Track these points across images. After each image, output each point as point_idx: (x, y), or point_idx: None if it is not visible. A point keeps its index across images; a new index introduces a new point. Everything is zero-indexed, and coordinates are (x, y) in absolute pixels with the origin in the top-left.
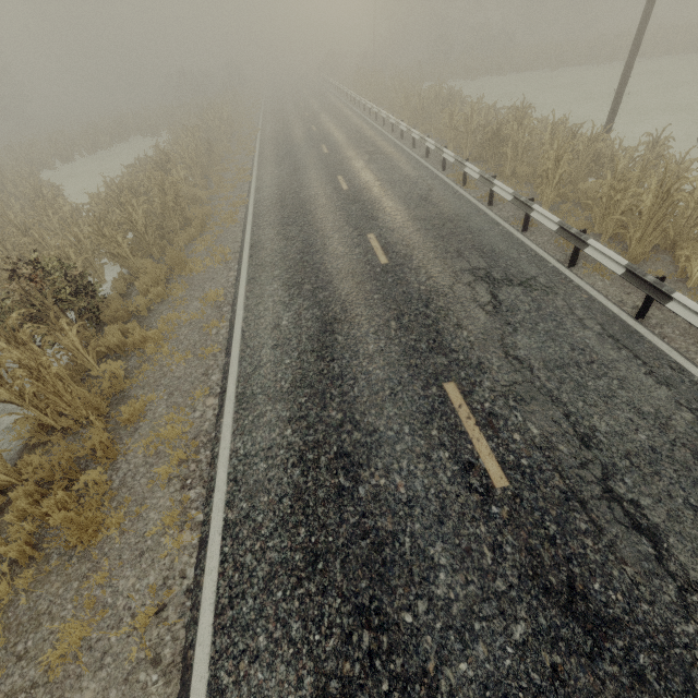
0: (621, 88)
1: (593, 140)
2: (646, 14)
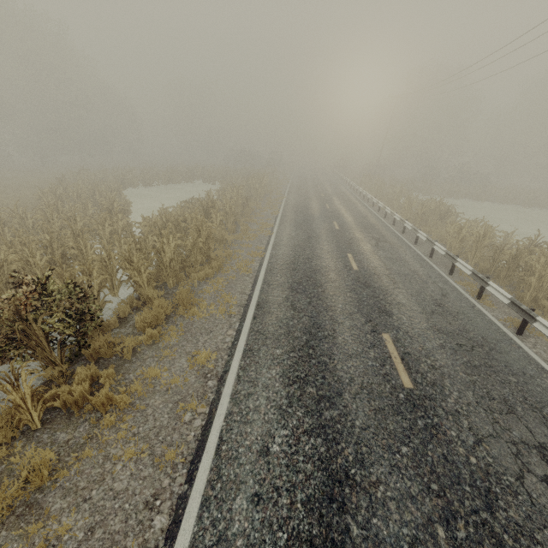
0: None
1: None
2: None
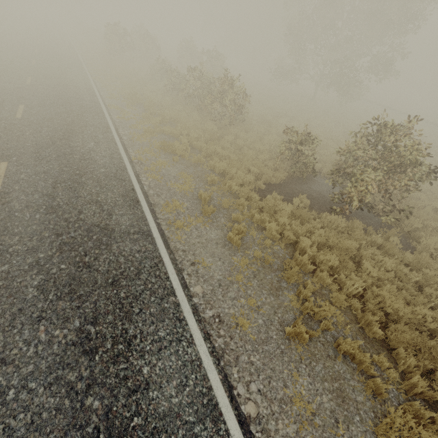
0: None
1: None
2: None
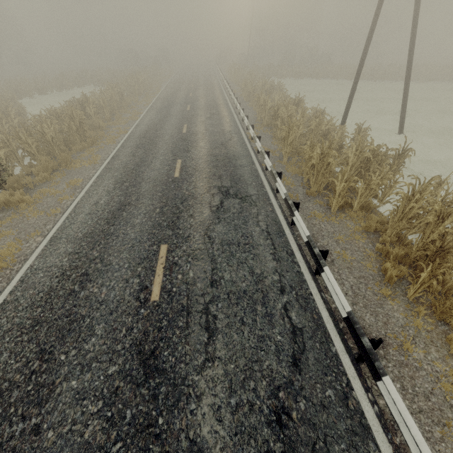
0: (350, 96)
1: (320, 123)
2: (363, 57)
